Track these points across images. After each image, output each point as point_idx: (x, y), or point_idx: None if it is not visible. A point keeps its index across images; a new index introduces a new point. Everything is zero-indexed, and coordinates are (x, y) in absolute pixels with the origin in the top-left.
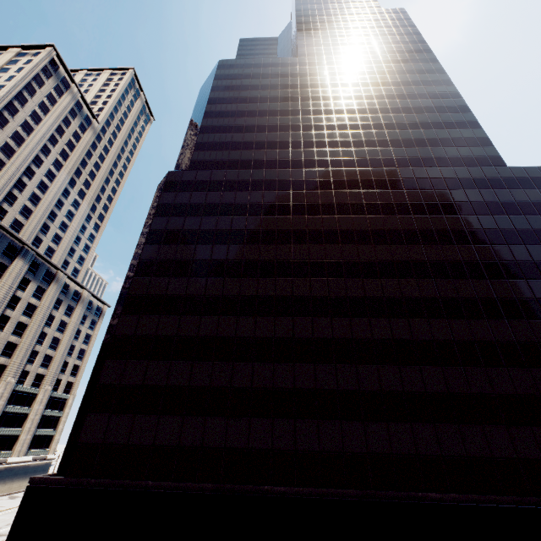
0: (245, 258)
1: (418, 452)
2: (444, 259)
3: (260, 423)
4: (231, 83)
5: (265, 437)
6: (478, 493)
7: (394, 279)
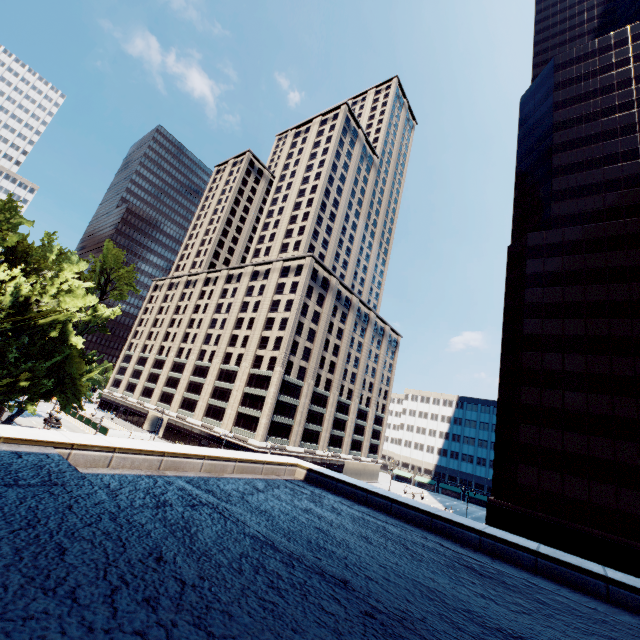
0: None
1: None
2: None
3: None
4: (581, 89)
5: None
6: None
7: None
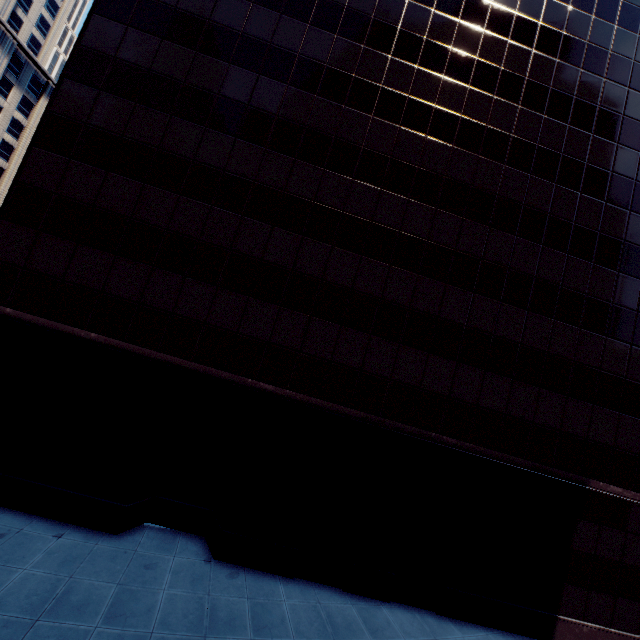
0: (304, 51)
1: (451, 395)
2: (610, 169)
3: (262, 307)
4: None
5: (264, 326)
6: (497, 450)
7: (525, 173)
